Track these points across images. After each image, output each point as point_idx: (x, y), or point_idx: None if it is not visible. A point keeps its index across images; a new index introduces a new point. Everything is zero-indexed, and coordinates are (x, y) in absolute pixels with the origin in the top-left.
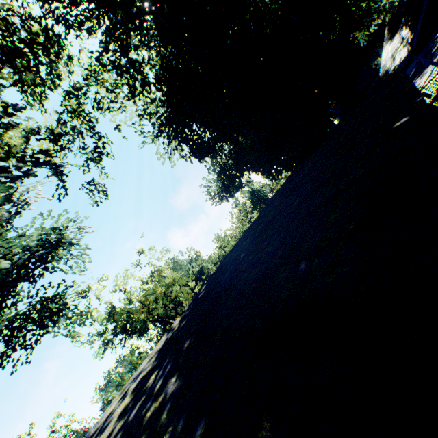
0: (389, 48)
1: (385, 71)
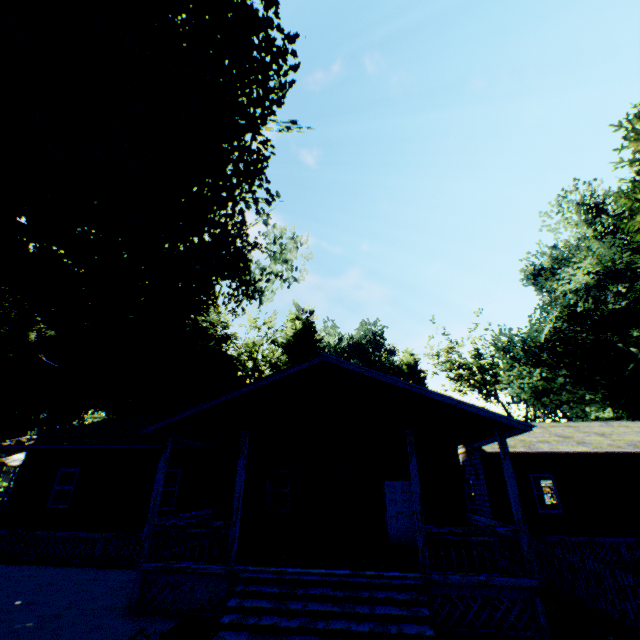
0: (23, 455)
1: (6, 461)
